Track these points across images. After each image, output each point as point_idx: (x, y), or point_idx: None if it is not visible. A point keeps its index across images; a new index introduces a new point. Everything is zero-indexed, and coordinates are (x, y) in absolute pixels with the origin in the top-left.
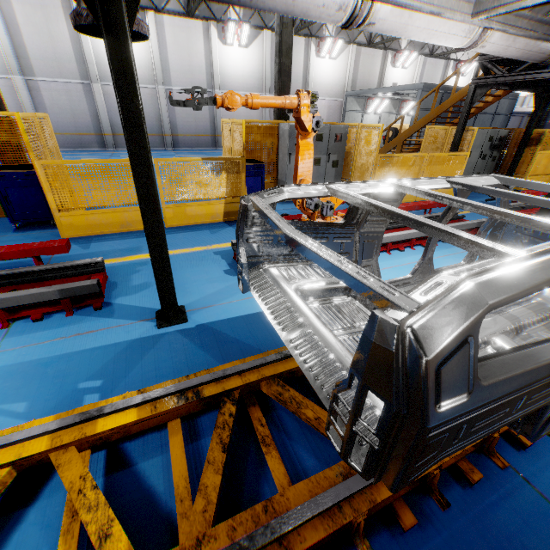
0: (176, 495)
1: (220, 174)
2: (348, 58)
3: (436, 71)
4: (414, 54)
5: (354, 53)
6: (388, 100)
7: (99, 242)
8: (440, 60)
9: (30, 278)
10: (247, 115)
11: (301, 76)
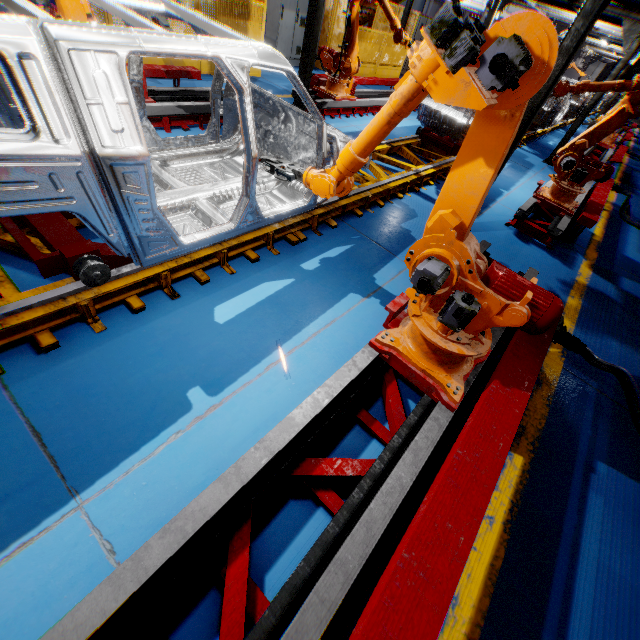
0: (369, 177)
1: (247, 21)
2: None
3: None
4: None
5: None
6: None
7: (162, 80)
8: None
9: (191, 97)
10: None
11: None
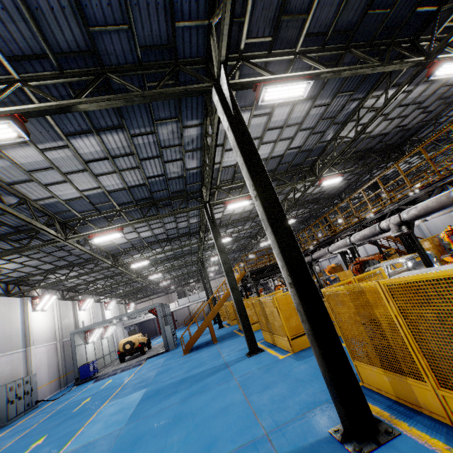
0: None
1: None
2: (53, 308)
3: (98, 309)
4: (92, 300)
5: (58, 305)
6: (102, 328)
7: None
8: (98, 303)
9: None
10: None
11: (20, 330)
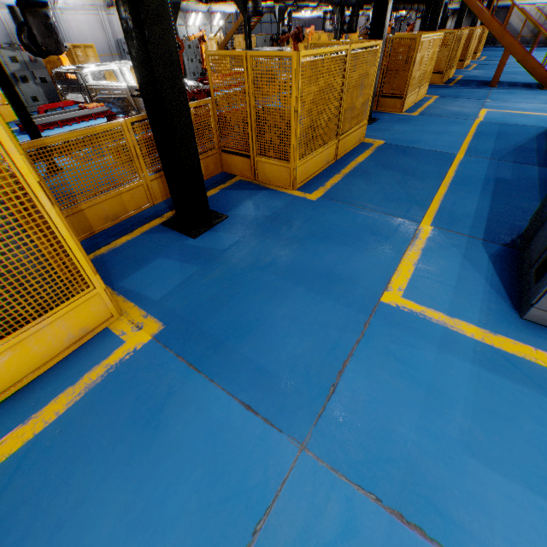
0: None
1: None
2: None
3: None
4: None
5: None
6: (201, 15)
7: None
8: None
9: None
10: (93, 35)
11: None
